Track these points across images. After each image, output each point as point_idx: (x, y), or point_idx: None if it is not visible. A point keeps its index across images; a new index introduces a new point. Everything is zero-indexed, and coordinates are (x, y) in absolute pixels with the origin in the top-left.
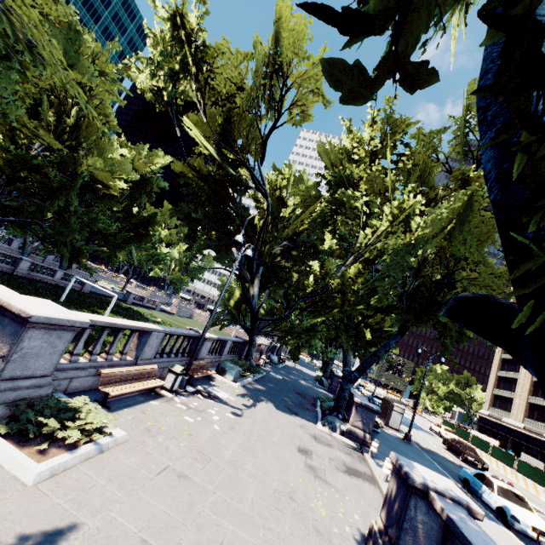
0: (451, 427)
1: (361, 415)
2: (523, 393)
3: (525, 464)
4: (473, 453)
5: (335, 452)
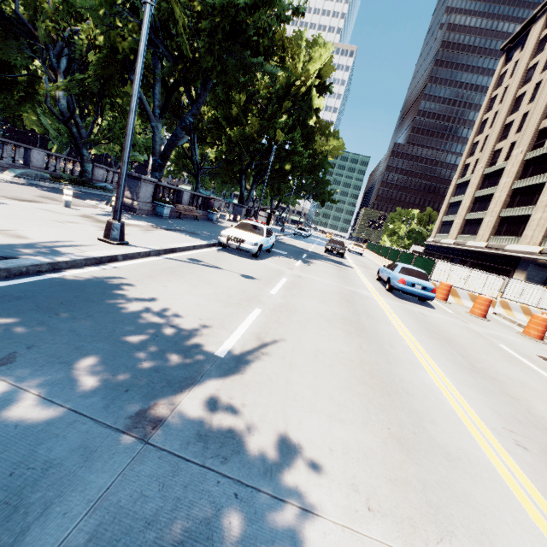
0: (369, 245)
1: (127, 184)
2: (462, 213)
3: (393, 250)
4: (339, 245)
5: (48, 201)
